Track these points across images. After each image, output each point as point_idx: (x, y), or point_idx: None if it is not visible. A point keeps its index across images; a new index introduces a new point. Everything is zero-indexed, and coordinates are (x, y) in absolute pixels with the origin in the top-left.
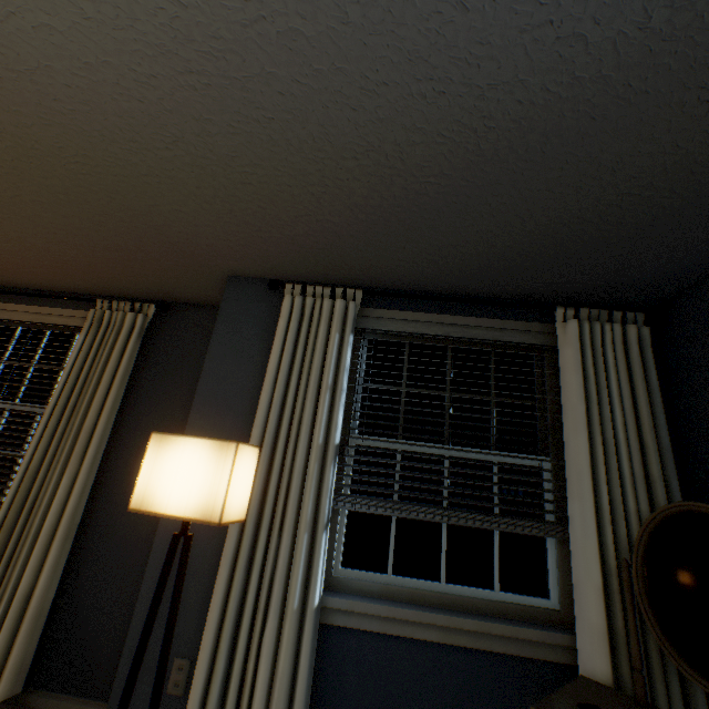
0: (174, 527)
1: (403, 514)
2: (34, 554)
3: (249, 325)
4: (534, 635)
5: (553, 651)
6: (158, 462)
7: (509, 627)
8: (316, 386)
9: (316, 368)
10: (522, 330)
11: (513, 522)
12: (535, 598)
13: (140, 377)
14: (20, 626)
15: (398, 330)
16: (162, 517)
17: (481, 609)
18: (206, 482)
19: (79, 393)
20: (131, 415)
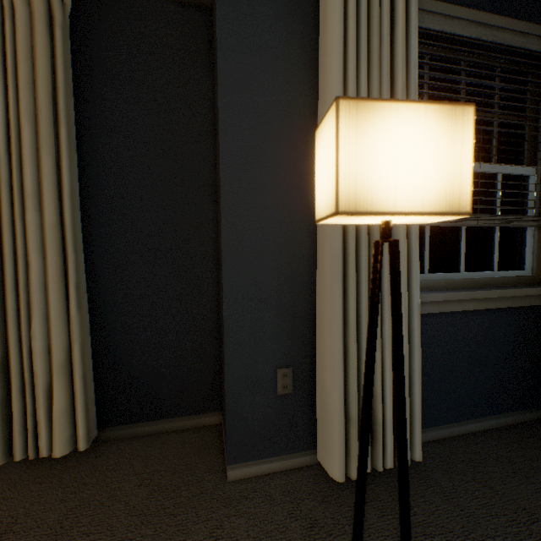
0: (240, 265)
1: (445, 223)
2: (53, 324)
3: (265, 6)
4: (533, 292)
5: (538, 300)
6: (363, 144)
7: (519, 290)
8: (389, 86)
9: (387, 62)
10: (539, 37)
11: (519, 219)
12: (518, 271)
13: (82, 107)
14: (71, 389)
15: (435, 29)
16: (223, 257)
17: (489, 285)
18: (442, 164)
19: (5, 126)
20: (91, 161)
